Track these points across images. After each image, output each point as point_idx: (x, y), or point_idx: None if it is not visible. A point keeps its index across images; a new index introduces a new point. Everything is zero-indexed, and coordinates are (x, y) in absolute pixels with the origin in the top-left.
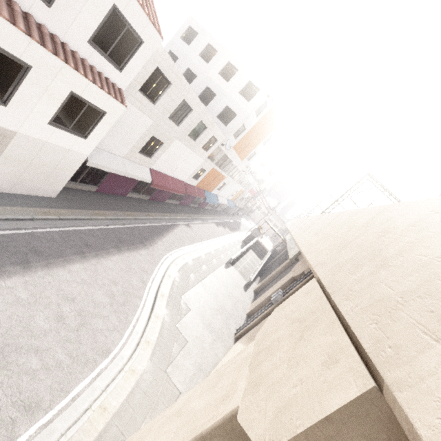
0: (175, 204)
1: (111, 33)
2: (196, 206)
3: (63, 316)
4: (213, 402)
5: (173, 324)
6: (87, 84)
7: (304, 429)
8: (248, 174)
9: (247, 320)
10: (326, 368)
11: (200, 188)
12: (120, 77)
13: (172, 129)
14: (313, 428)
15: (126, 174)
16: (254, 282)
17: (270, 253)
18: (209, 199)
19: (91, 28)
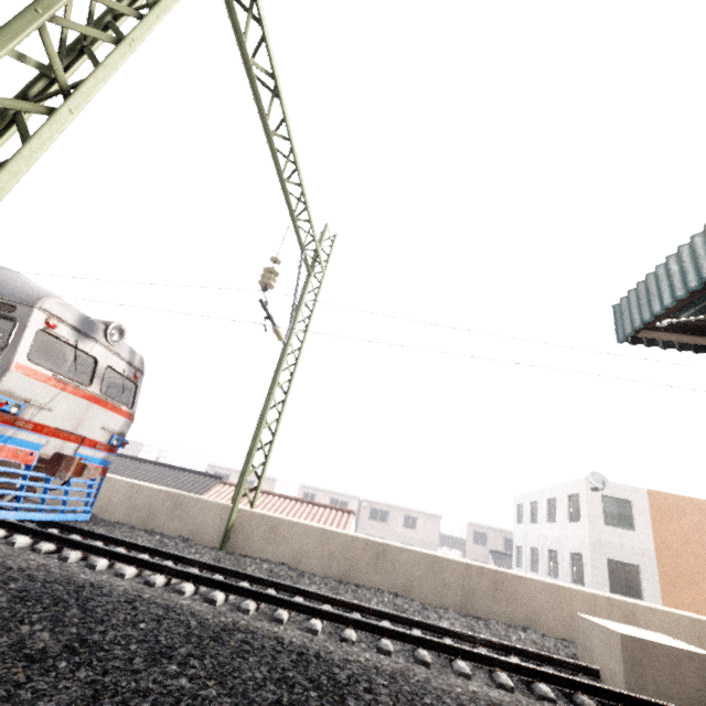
0: None
1: None
2: None
3: None
4: None
5: None
6: None
7: None
8: None
9: None
10: None
11: None
12: None
13: None
14: None
15: None
16: None
17: None
18: None
19: None
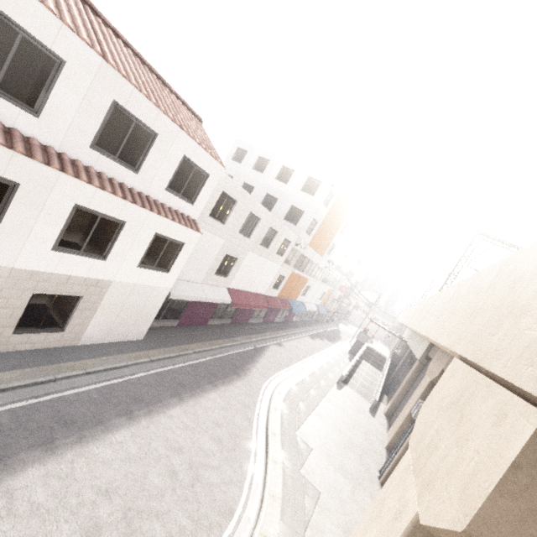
0: (258, 322)
1: (183, 177)
2: (281, 320)
3: (175, 470)
4: (385, 528)
5: (296, 469)
6: (167, 223)
7: (495, 485)
8: (332, 270)
9: (388, 456)
10: (497, 427)
11: (282, 298)
12: (193, 209)
13: (244, 242)
14: (504, 481)
15: (206, 299)
16: (381, 402)
17: (389, 359)
18: (296, 308)
19: (168, 178)
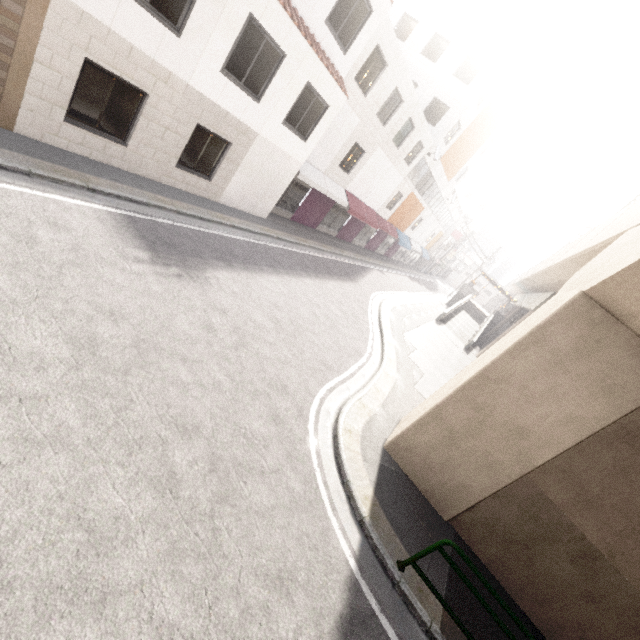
0: (360, 247)
1: (346, 6)
2: (382, 253)
3: (317, 316)
4: (535, 320)
5: (405, 354)
6: (321, 71)
7: None
8: (453, 205)
9: None
10: None
11: (391, 224)
12: (343, 62)
13: (377, 131)
14: None
15: (327, 193)
16: (474, 350)
17: (492, 315)
18: (402, 241)
19: (331, 4)
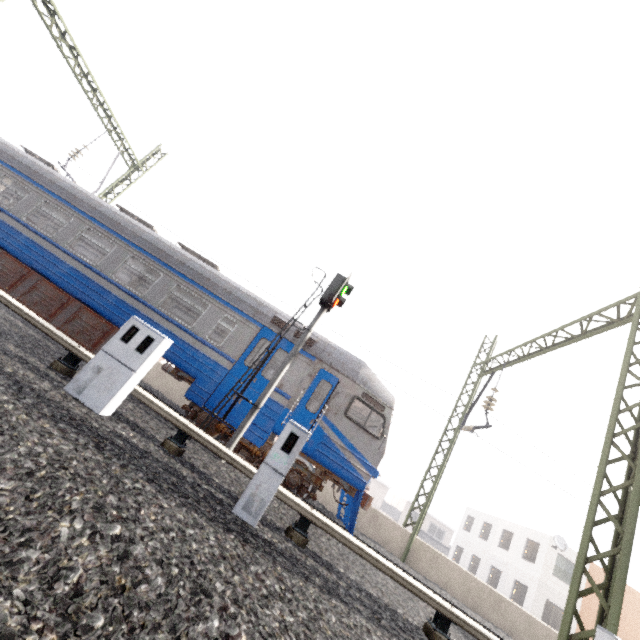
0: None
1: None
2: None
3: None
4: None
5: None
6: None
7: None
8: None
9: None
10: None
11: None
12: None
13: None
14: None
15: None
16: None
17: None
18: None
19: None
